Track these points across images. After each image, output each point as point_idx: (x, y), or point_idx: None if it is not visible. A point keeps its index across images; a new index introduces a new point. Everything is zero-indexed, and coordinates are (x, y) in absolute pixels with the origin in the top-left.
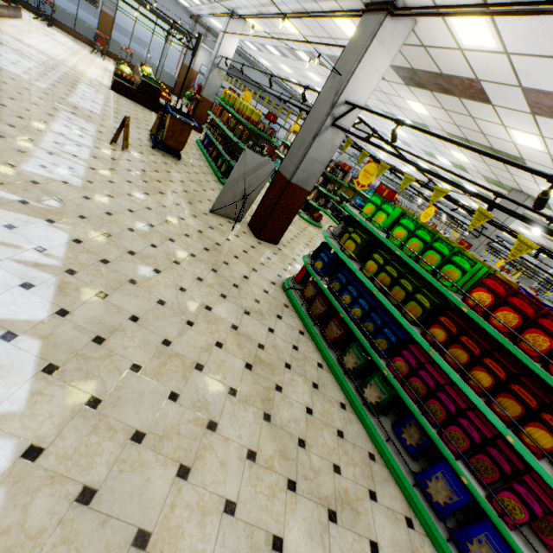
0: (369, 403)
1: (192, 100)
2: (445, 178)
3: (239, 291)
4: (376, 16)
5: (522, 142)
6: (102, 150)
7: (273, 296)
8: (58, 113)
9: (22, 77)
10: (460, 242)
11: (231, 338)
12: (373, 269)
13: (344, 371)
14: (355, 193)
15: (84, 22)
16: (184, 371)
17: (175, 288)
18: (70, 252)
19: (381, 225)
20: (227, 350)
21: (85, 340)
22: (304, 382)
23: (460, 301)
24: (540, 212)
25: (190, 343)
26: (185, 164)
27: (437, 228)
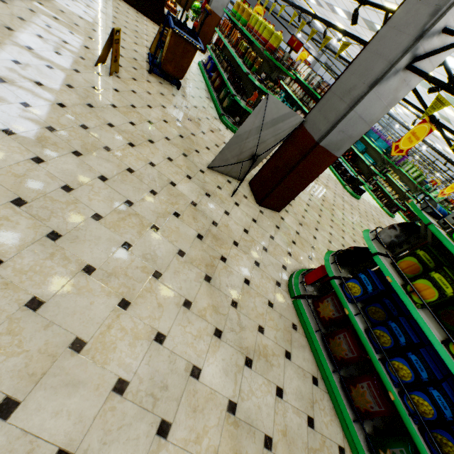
0: None
1: (198, 13)
2: None
3: (239, 314)
4: None
5: None
6: (82, 75)
7: (279, 312)
8: (33, 17)
9: None
10: None
11: (226, 441)
12: None
13: None
14: None
15: None
16: None
17: (149, 337)
18: None
19: None
20: None
21: None
22: None
23: None
24: None
25: None
26: (184, 95)
27: None
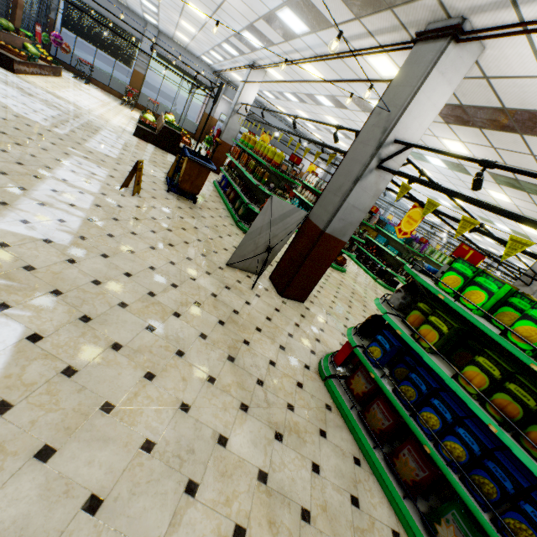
0: None
1: (211, 144)
2: None
3: (265, 392)
4: (434, 44)
5: None
6: (108, 197)
7: (310, 392)
8: (68, 158)
9: (41, 123)
10: None
11: (257, 507)
12: (480, 381)
13: None
14: (377, 232)
15: (118, 80)
16: None
17: (174, 406)
18: (14, 363)
19: (478, 307)
20: None
21: None
22: None
23: None
24: None
25: None
26: (200, 207)
27: None
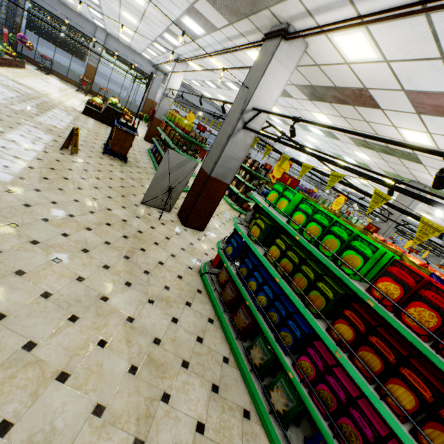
0: (275, 412)
1: (148, 121)
2: (339, 163)
3: (149, 278)
4: (273, 41)
5: (412, 139)
6: (50, 154)
7: (187, 282)
8: (20, 126)
9: (0, 102)
10: (369, 226)
11: (121, 333)
12: (276, 254)
13: (251, 366)
14: None
15: (74, 72)
16: (38, 384)
17: (72, 277)
18: None
19: (283, 210)
20: (111, 349)
21: None
22: (202, 384)
23: (365, 292)
24: (439, 196)
25: (63, 344)
26: (130, 166)
27: (351, 215)
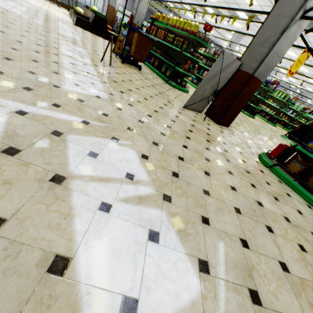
0: None
1: (125, 28)
2: None
3: (253, 177)
4: None
5: None
6: (99, 67)
7: (268, 175)
8: (58, 41)
9: (24, 16)
10: None
11: (297, 234)
12: None
13: None
14: None
15: None
16: None
17: (229, 188)
18: (149, 172)
19: None
20: (310, 252)
21: (248, 306)
22: None
23: None
24: None
25: (292, 257)
26: (144, 73)
27: None
